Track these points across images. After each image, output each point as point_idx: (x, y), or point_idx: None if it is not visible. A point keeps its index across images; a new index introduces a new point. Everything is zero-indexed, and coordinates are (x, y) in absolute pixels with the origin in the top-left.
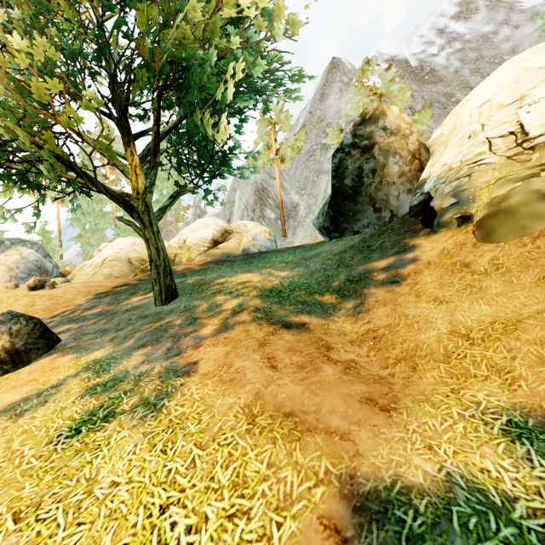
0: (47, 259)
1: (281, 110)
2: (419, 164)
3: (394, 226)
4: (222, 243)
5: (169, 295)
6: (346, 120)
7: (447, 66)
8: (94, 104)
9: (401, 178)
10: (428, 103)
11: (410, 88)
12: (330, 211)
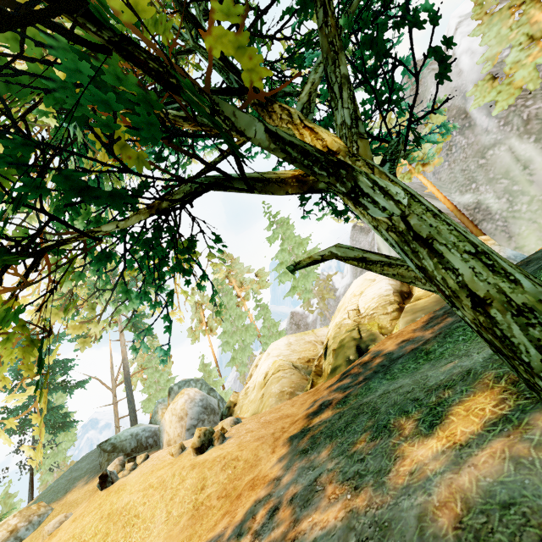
0: (211, 394)
1: (389, 119)
2: None
3: None
4: (417, 290)
5: None
6: (492, 64)
7: None
8: None
9: None
10: None
11: None
12: None
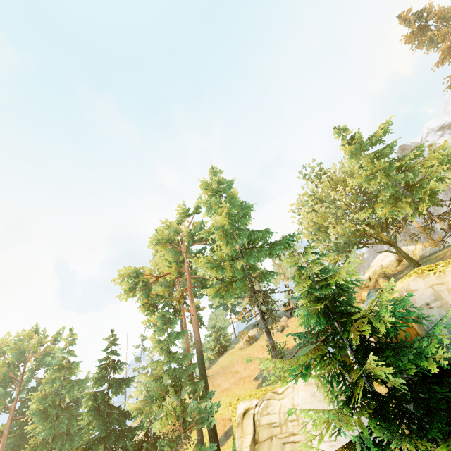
0: None
1: None
2: None
3: None
4: (404, 259)
5: (418, 264)
6: None
7: None
8: (375, 222)
9: None
10: None
11: None
12: None
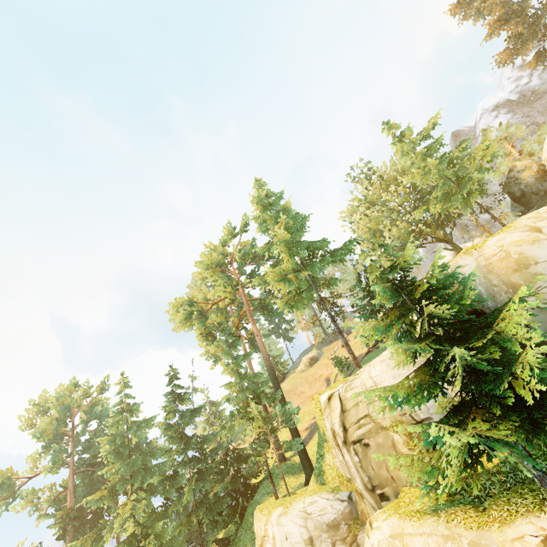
0: None
1: None
2: (542, 172)
3: (546, 195)
4: None
5: None
6: None
7: (543, 83)
8: (430, 220)
9: (538, 180)
10: (541, 123)
11: (523, 113)
12: (516, 206)
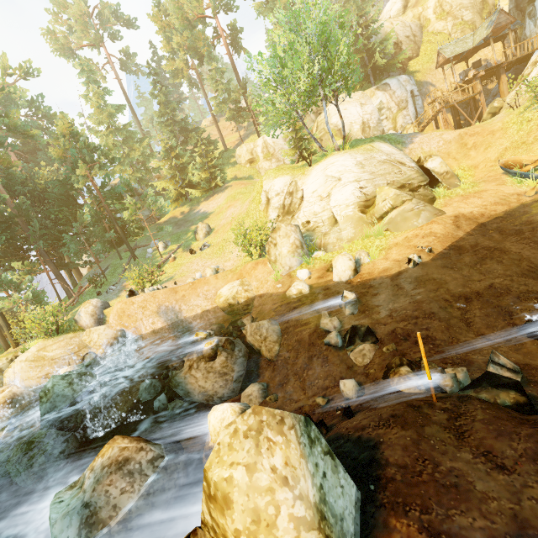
0: None
1: None
2: None
3: None
4: None
5: None
6: None
7: None
8: None
9: None
10: None
11: None
12: None
